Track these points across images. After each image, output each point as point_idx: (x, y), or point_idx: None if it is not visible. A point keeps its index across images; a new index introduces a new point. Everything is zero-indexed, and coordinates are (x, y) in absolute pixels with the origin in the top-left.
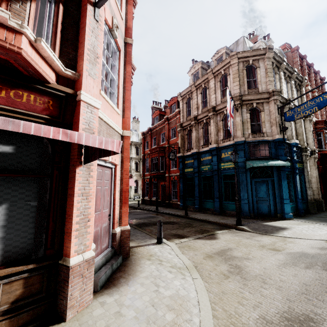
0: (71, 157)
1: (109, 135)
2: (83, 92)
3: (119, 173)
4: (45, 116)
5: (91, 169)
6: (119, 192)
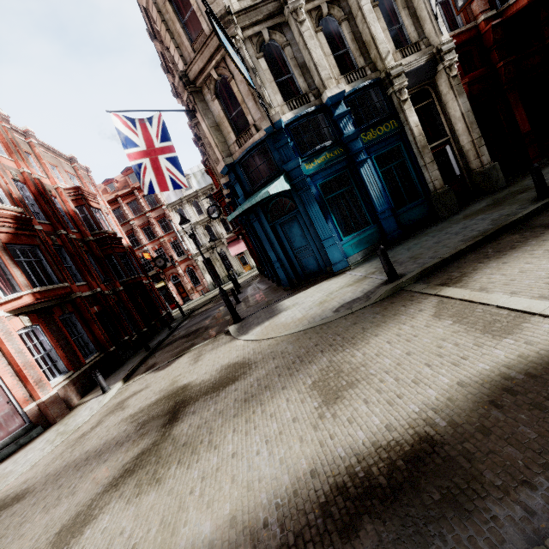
0: None
1: None
2: None
3: (2, 360)
4: None
5: None
6: (16, 375)
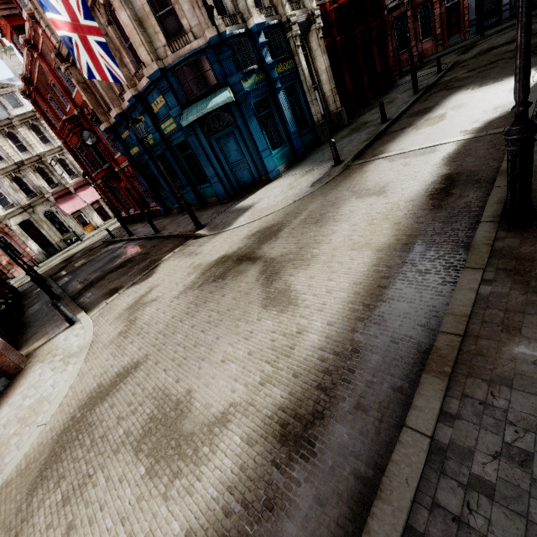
0: None
1: None
2: None
3: None
4: None
5: None
6: None
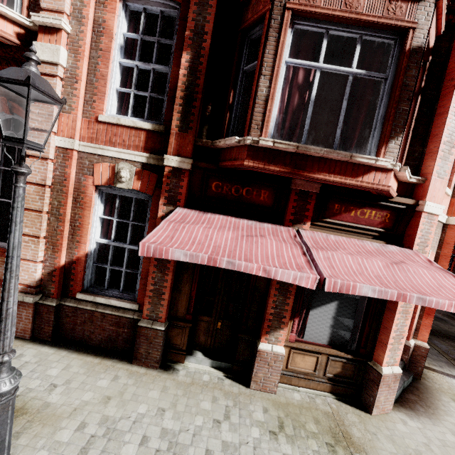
0: None
1: None
2: (428, 202)
3: None
4: (380, 229)
5: None
6: None
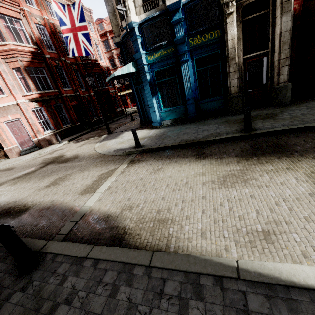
0: None
1: (5, 110)
2: None
3: (25, 120)
4: None
5: None
6: (30, 126)
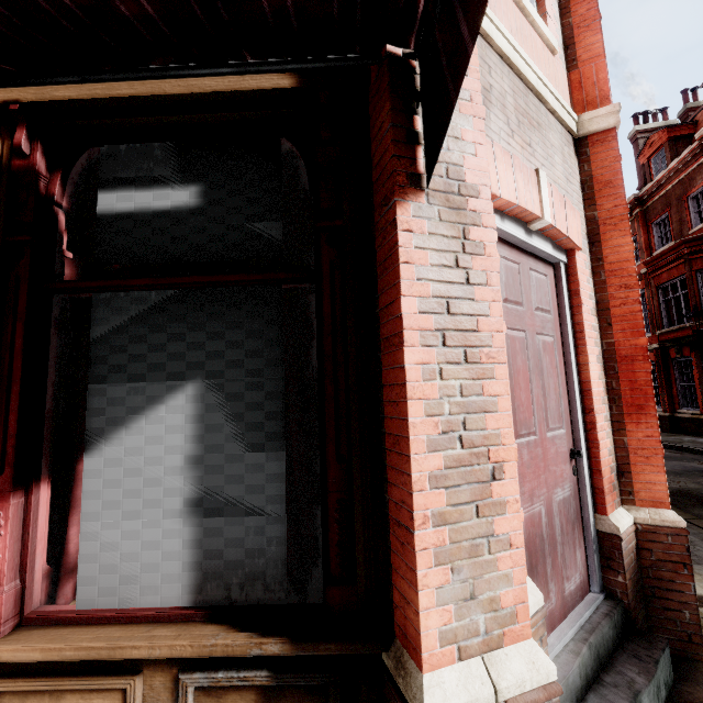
0: (375, 175)
1: (525, 120)
2: None
3: (587, 285)
4: None
5: (471, 213)
6: (601, 364)
